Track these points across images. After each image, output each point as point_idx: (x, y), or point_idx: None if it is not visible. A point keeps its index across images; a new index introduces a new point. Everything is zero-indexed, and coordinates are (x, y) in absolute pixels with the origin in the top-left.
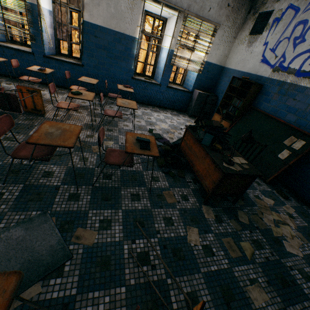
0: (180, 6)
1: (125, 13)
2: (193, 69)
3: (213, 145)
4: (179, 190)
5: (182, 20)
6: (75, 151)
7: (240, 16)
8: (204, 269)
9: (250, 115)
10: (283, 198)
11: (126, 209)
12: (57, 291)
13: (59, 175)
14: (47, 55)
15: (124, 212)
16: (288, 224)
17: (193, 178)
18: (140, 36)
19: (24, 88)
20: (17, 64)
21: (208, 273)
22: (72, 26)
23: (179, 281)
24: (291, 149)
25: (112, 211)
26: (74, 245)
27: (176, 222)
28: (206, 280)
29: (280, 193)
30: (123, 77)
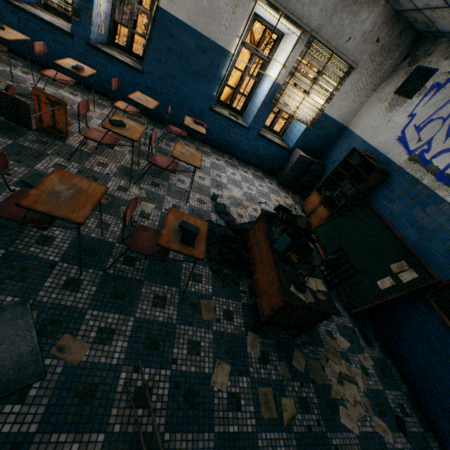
0: (307, 22)
1: (222, 12)
2: (302, 118)
3: (286, 255)
4: (225, 301)
5: (304, 44)
6: (95, 210)
7: (389, 61)
8: (220, 428)
9: (360, 210)
10: (364, 342)
11: (140, 318)
12: (11, 423)
13: (61, 244)
14: (92, 44)
15: (137, 322)
16: (356, 383)
17: (251, 287)
18: (238, 49)
19: (44, 94)
20: (42, 49)
21: (223, 434)
22: (140, 7)
23: (180, 439)
24: (397, 279)
25: (120, 317)
26: (53, 360)
27: (204, 350)
28: (217, 444)
29: (362, 335)
30: (198, 104)
